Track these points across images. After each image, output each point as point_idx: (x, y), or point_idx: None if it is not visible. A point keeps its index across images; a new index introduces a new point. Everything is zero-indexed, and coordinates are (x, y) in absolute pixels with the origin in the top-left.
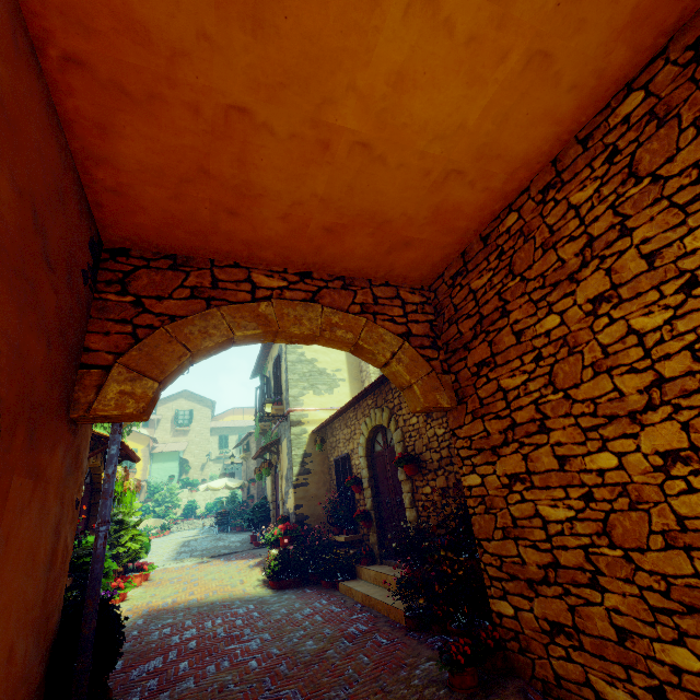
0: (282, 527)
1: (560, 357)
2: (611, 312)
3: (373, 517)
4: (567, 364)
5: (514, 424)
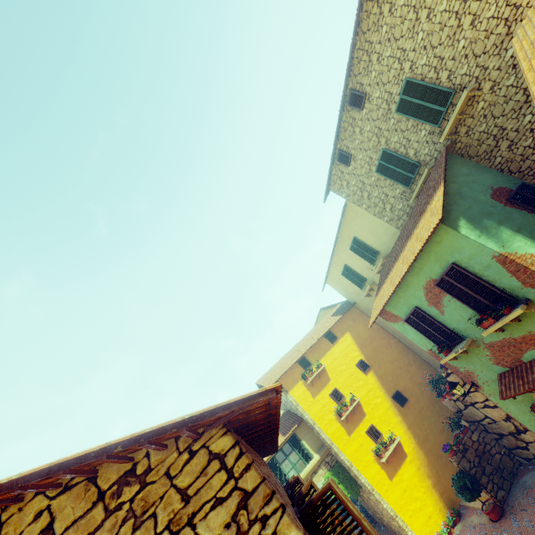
0: None
1: None
2: None
3: None
4: None
5: None
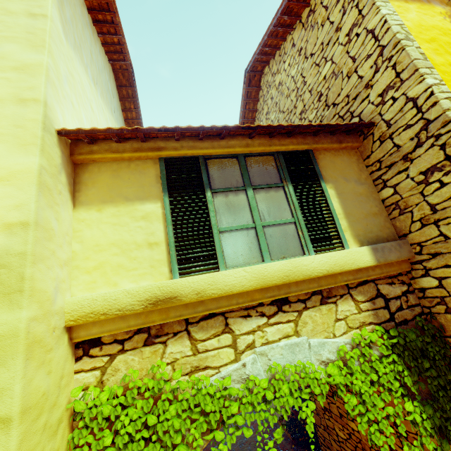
0: None
1: None
2: None
3: None
4: None
5: None
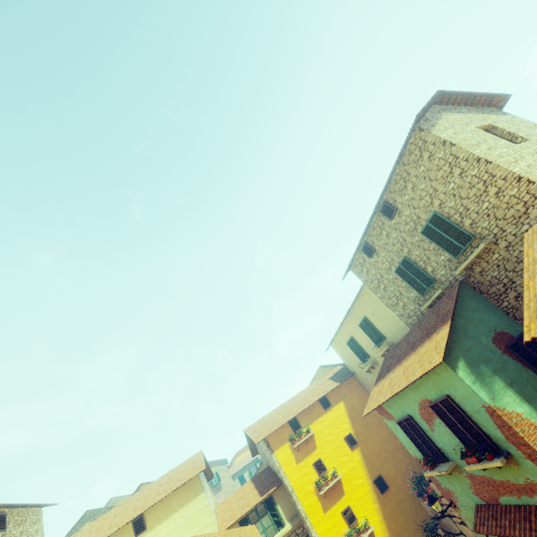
0: None
1: None
2: None
3: None
4: None
5: None
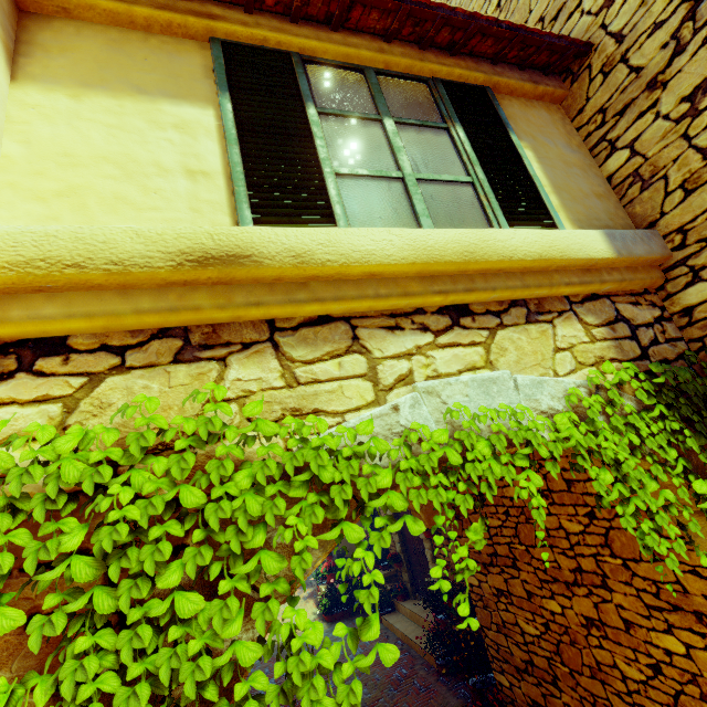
0: (327, 565)
1: (521, 520)
2: (549, 507)
3: (403, 560)
4: (525, 528)
5: (496, 554)
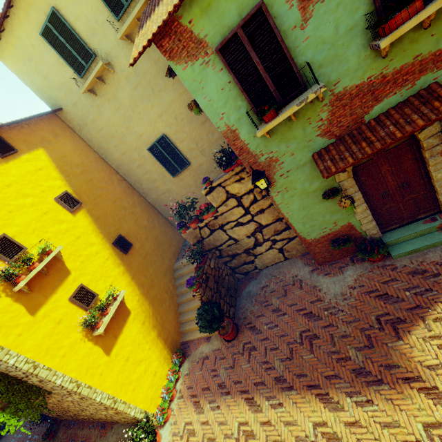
0: None
1: None
2: None
3: None
4: None
5: None
